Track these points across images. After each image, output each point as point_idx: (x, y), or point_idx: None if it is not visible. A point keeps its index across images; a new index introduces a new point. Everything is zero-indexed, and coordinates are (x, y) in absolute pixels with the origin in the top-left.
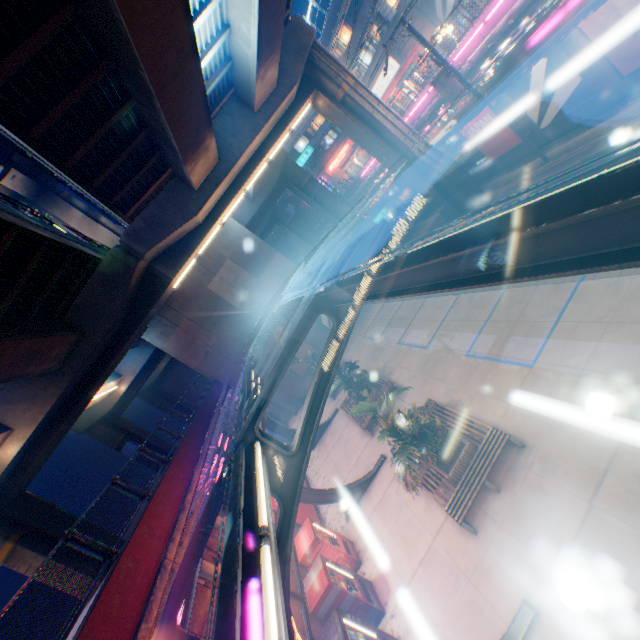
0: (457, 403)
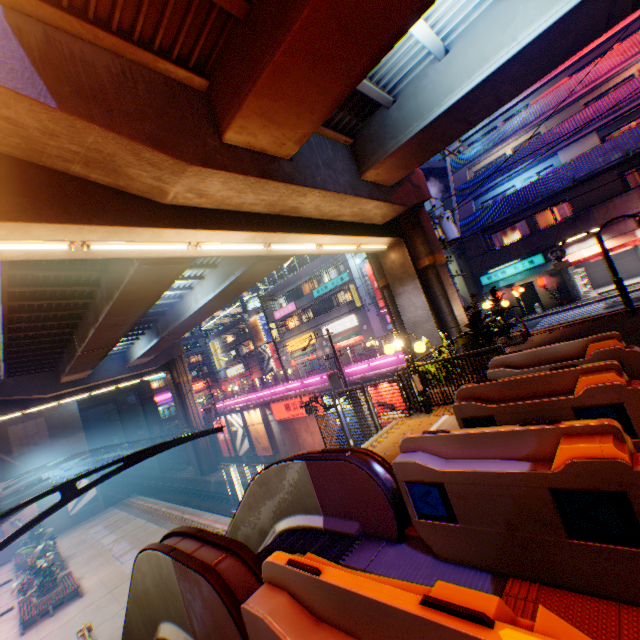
0: (84, 577)
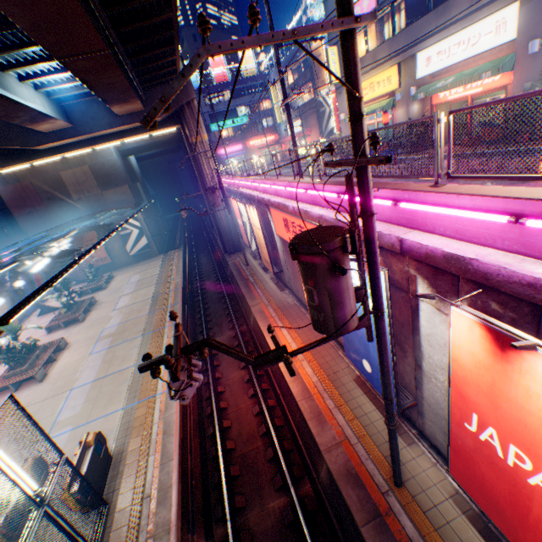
0: (70, 348)
